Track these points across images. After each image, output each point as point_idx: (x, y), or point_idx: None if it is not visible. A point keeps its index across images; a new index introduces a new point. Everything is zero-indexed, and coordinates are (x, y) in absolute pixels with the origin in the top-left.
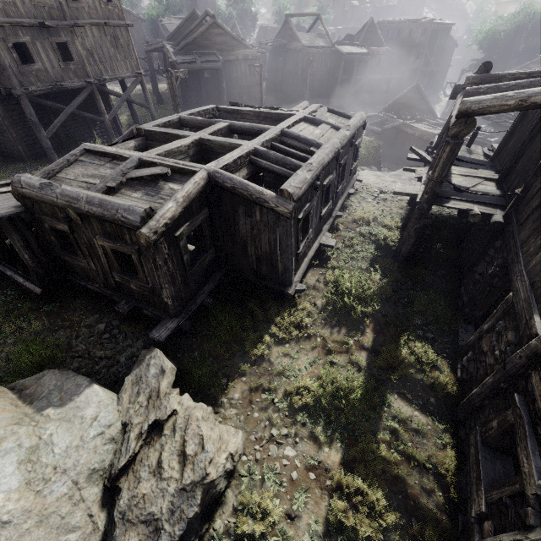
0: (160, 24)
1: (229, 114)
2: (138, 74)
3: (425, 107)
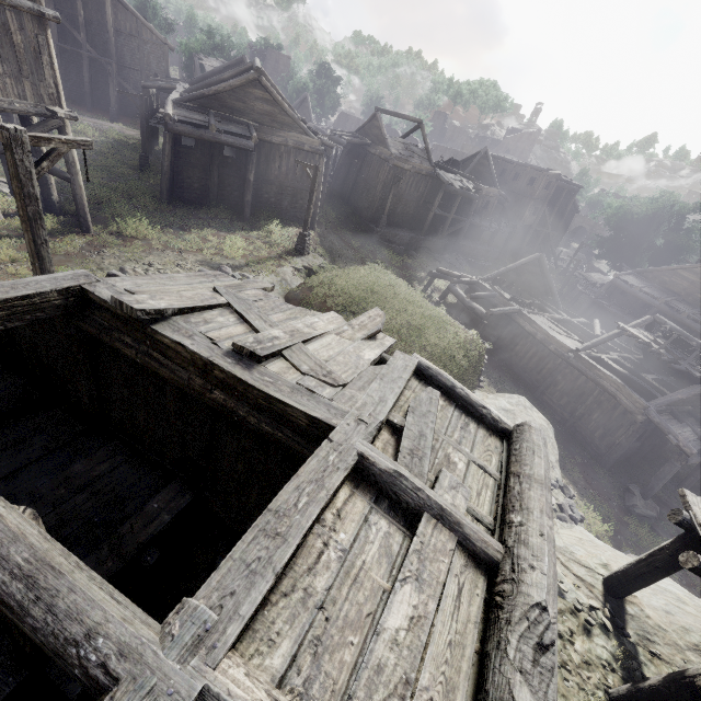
0: (197, 63)
1: (119, 321)
2: (52, 113)
3: (543, 287)
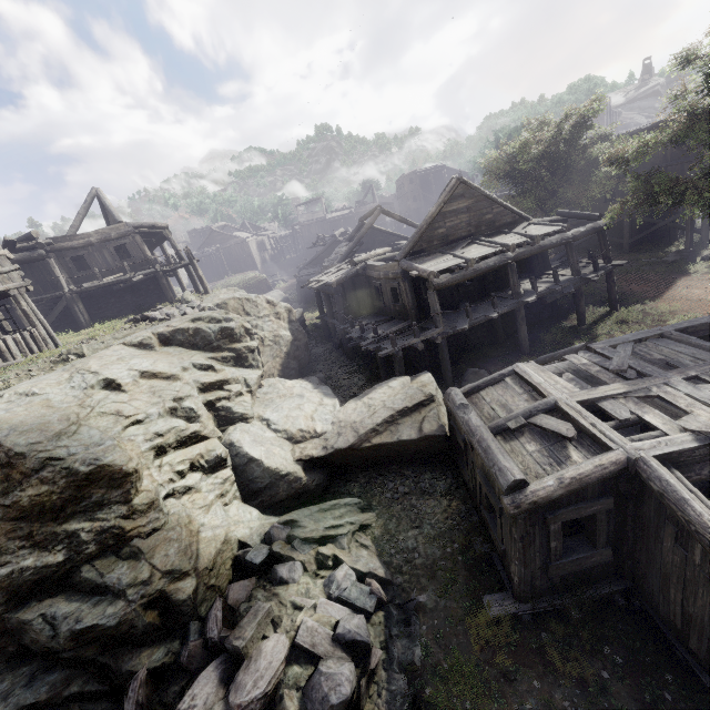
0: None
1: None
2: None
3: None
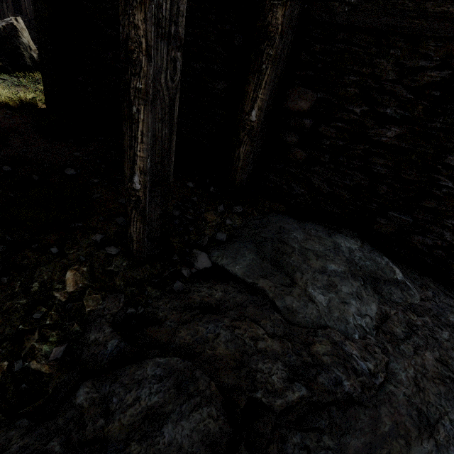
0: None
1: None
2: None
3: None
